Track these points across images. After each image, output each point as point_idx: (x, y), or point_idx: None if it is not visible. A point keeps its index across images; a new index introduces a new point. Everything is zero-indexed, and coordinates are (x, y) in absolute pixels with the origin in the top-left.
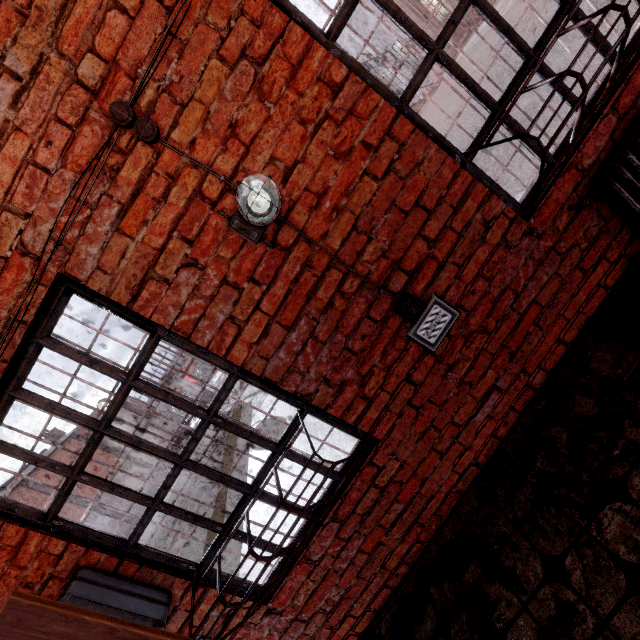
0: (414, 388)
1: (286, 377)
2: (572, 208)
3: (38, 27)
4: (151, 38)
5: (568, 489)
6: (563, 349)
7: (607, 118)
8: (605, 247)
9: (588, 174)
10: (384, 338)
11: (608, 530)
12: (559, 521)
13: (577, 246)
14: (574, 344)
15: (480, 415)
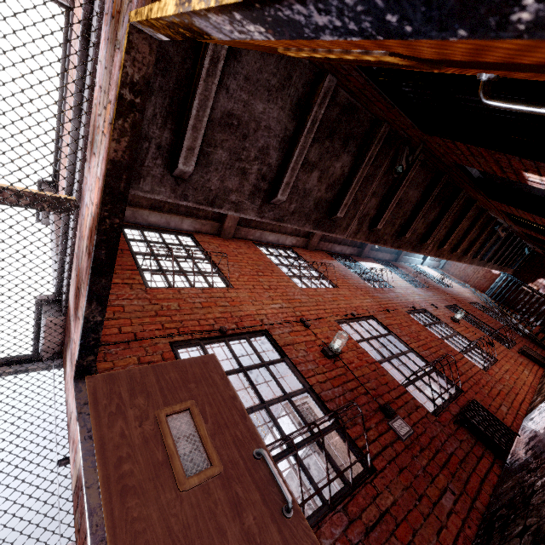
0: (395, 453)
1: (329, 402)
2: (454, 422)
3: (291, 305)
4: (313, 318)
5: (514, 513)
6: (487, 496)
7: (455, 405)
8: (482, 452)
9: (456, 417)
10: (376, 418)
11: (536, 501)
12: (516, 522)
13: (466, 442)
14: (493, 495)
15: (445, 504)
